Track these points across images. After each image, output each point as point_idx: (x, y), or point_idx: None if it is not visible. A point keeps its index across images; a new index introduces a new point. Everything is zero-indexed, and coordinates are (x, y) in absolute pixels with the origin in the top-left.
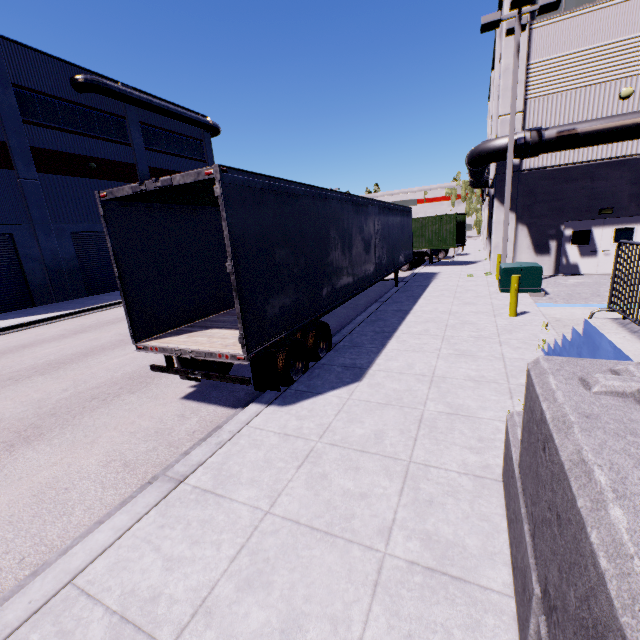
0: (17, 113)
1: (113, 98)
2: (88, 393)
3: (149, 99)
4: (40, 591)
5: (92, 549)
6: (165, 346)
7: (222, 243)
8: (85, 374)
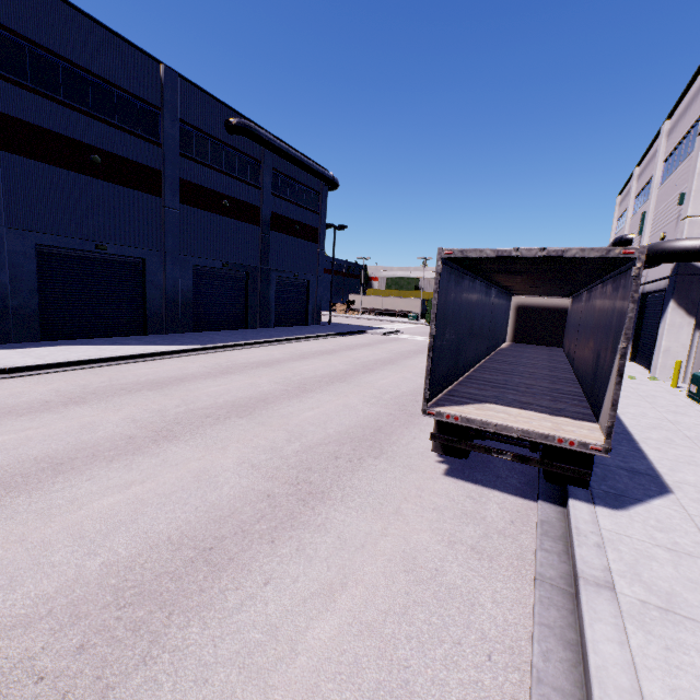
0: (177, 146)
1: (258, 143)
2: (321, 449)
3: (287, 148)
4: None
5: (619, 664)
6: (472, 417)
7: (466, 310)
8: (291, 425)
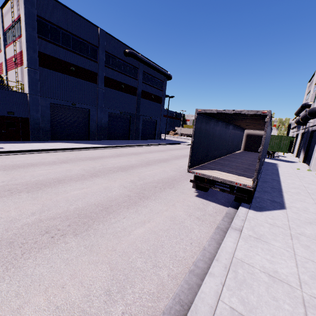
0: (104, 62)
1: (137, 60)
2: (150, 184)
3: (149, 62)
4: (225, 256)
5: (230, 247)
6: (205, 174)
7: (212, 134)
8: (140, 175)
